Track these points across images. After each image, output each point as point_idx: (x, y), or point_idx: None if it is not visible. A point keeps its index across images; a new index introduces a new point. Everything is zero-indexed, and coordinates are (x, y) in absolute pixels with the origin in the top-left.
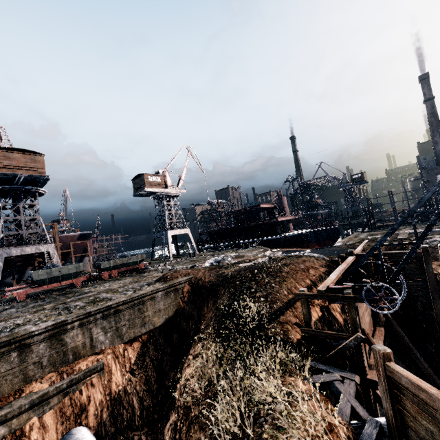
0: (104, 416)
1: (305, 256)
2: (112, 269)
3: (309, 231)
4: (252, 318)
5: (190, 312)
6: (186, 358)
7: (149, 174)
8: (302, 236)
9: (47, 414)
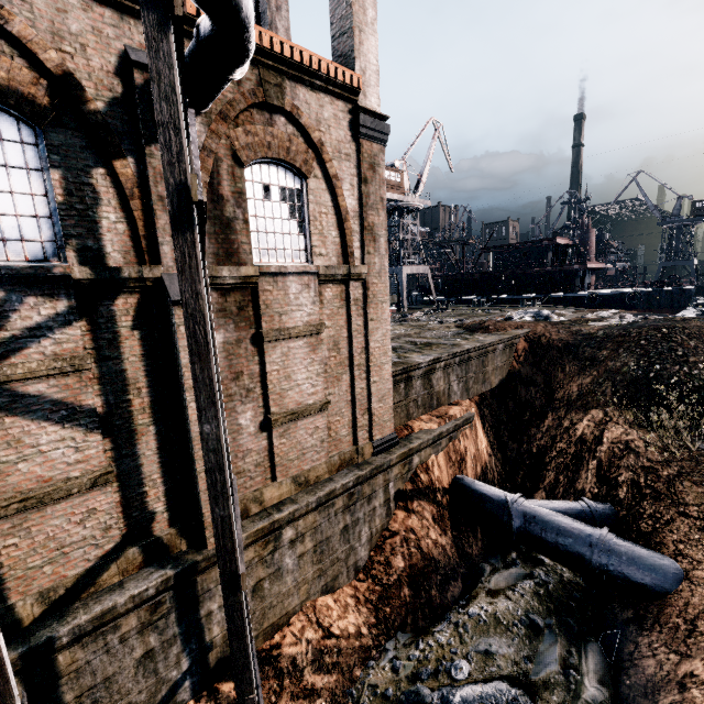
0: (478, 471)
1: None
2: None
3: (638, 290)
4: (696, 387)
5: (530, 377)
6: (538, 430)
7: (386, 167)
8: (626, 297)
9: (439, 455)
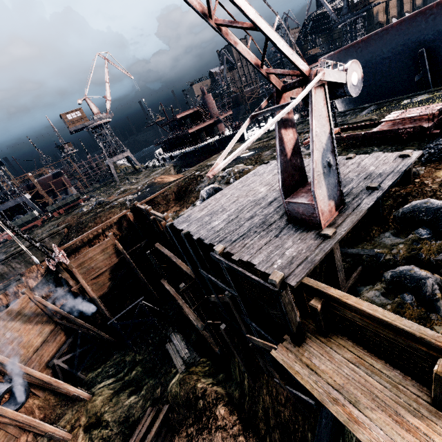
0: None
1: (116, 207)
2: (59, 209)
3: (214, 140)
4: None
5: None
6: None
7: (66, 113)
8: (210, 146)
9: (1, 296)
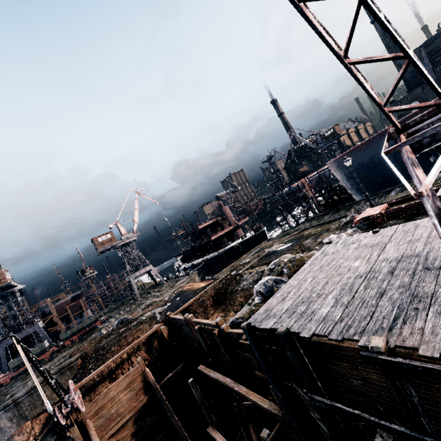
0: None
1: (145, 322)
2: (72, 336)
3: (238, 243)
4: None
5: None
6: None
7: (98, 236)
8: (233, 249)
9: None
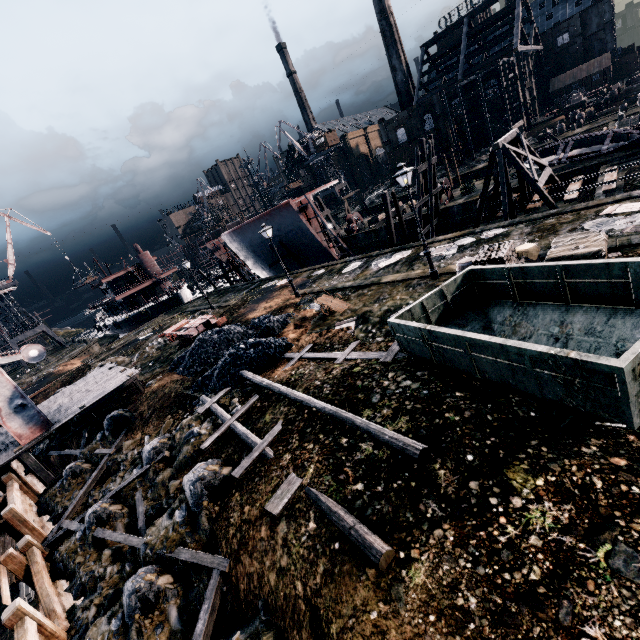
0: None
1: None
2: None
3: (147, 307)
4: None
5: None
6: None
7: None
8: (142, 314)
9: None
